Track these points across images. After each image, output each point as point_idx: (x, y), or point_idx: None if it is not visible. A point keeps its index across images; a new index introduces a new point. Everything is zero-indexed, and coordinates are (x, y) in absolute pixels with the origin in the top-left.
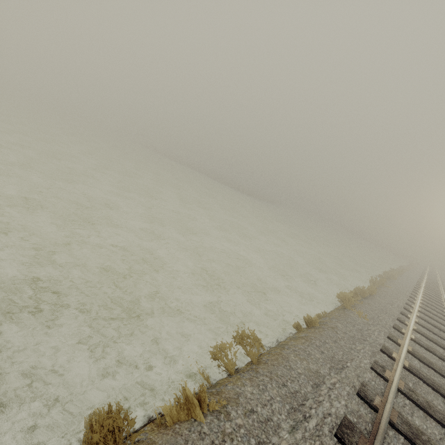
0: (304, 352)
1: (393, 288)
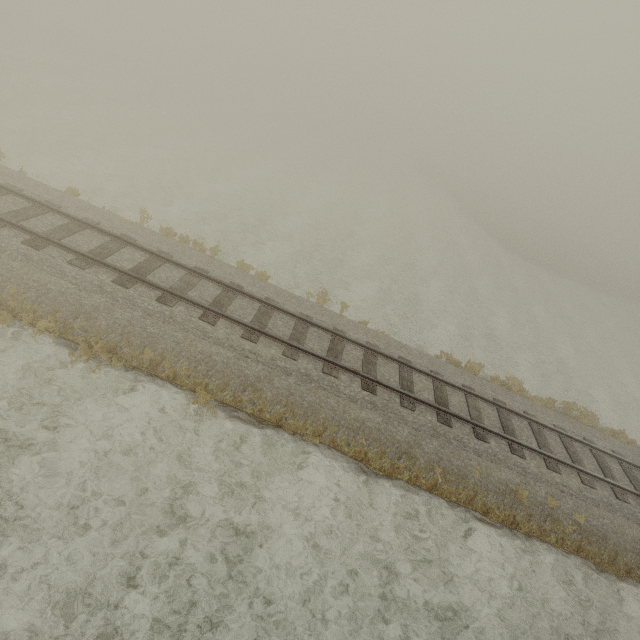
0: (5, 167)
1: (350, 323)
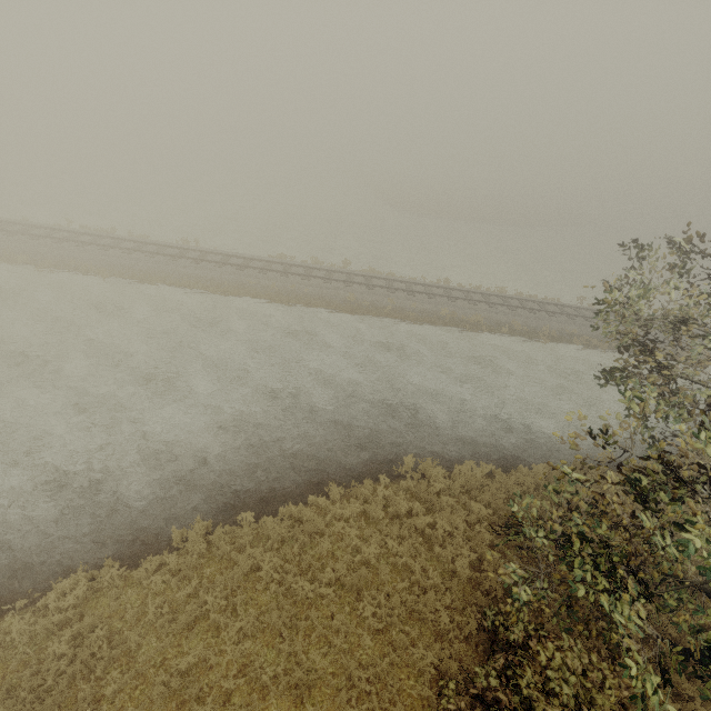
0: None
1: (200, 248)
